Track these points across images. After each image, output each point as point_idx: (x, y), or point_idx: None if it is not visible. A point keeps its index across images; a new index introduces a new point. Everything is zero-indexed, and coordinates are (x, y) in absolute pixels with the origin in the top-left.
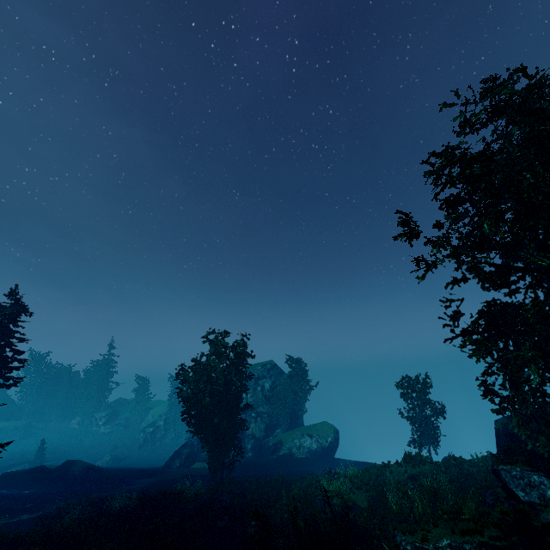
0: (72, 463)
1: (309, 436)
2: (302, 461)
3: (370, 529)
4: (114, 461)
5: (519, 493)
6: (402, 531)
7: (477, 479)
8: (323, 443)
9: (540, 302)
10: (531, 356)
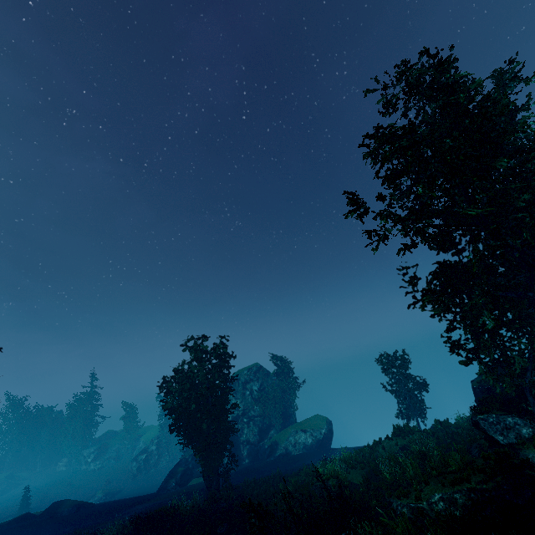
0: (60, 504)
1: (303, 431)
2: (299, 457)
3: (367, 502)
4: (107, 496)
5: (498, 438)
6: (397, 496)
7: (462, 437)
8: (317, 435)
9: (480, 251)
10: (483, 303)
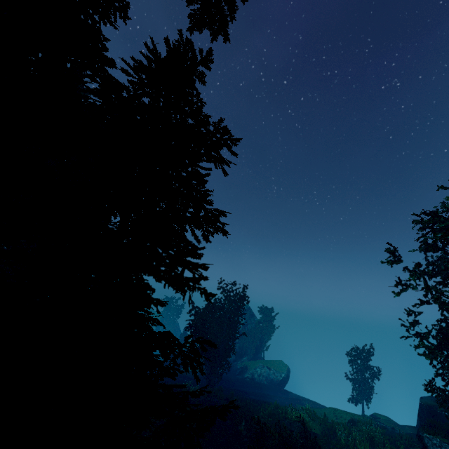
0: None
1: (268, 368)
2: (262, 385)
3: None
4: None
5: None
6: None
7: (402, 437)
8: (278, 376)
9: None
10: None
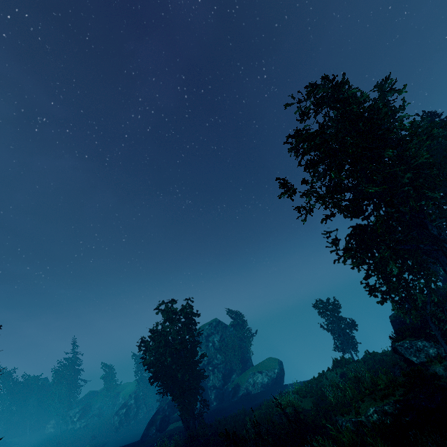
0: None
1: (260, 372)
2: (259, 395)
3: (318, 422)
4: None
5: (413, 359)
6: (341, 414)
7: (386, 362)
8: (272, 375)
9: (381, 217)
10: (388, 255)
